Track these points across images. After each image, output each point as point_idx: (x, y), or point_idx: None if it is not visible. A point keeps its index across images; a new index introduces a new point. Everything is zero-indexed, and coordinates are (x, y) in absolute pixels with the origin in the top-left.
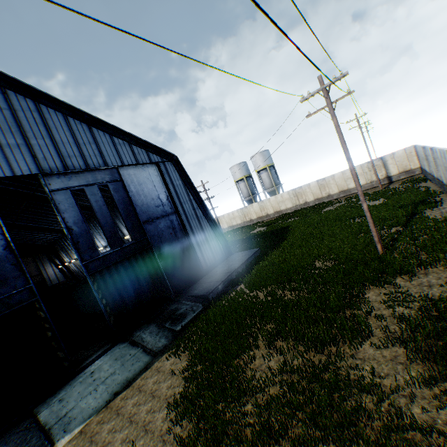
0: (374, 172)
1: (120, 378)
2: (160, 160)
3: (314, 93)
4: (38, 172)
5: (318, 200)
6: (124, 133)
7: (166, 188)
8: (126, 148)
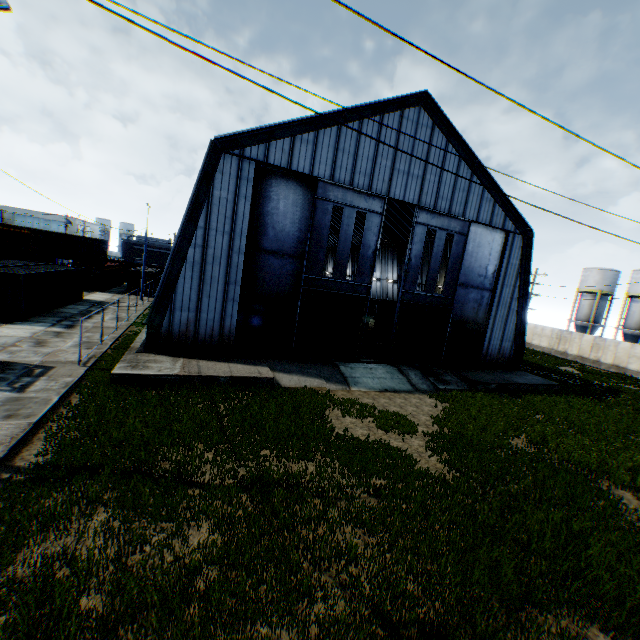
0: None
1: (389, 385)
2: (513, 230)
3: None
4: (416, 204)
5: None
6: (498, 189)
7: (499, 262)
8: (488, 205)
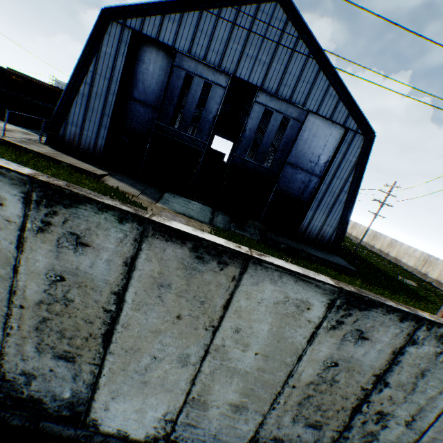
0: None
1: (191, 213)
2: (355, 129)
3: None
4: (259, 86)
5: None
6: (343, 87)
7: (333, 154)
8: (332, 101)
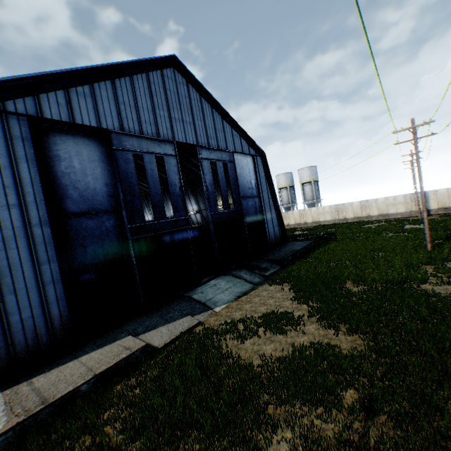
0: (416, 202)
1: (237, 291)
2: (255, 154)
3: (405, 129)
4: (196, 144)
5: (357, 218)
6: (239, 128)
7: (256, 176)
8: (238, 139)
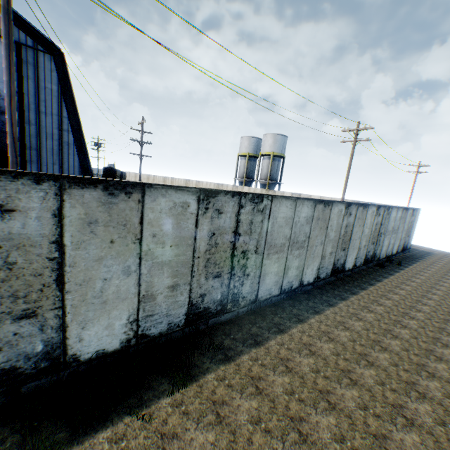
0: None
1: None
2: (33, 45)
3: None
4: None
5: None
6: None
7: (17, 82)
8: None
